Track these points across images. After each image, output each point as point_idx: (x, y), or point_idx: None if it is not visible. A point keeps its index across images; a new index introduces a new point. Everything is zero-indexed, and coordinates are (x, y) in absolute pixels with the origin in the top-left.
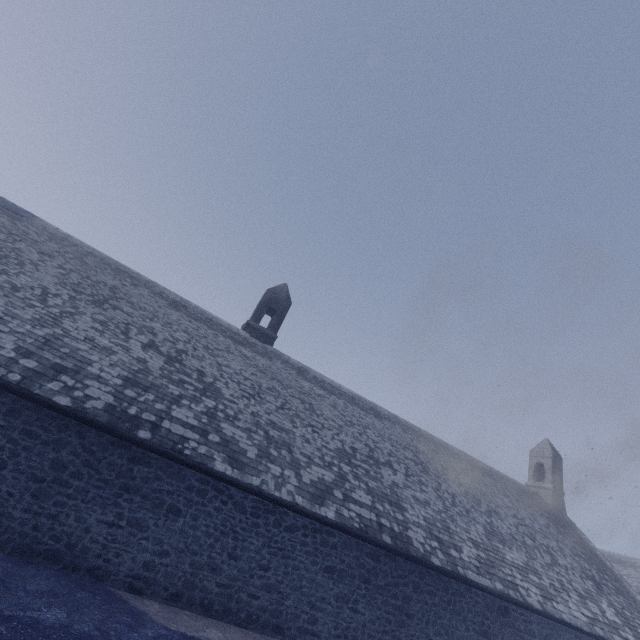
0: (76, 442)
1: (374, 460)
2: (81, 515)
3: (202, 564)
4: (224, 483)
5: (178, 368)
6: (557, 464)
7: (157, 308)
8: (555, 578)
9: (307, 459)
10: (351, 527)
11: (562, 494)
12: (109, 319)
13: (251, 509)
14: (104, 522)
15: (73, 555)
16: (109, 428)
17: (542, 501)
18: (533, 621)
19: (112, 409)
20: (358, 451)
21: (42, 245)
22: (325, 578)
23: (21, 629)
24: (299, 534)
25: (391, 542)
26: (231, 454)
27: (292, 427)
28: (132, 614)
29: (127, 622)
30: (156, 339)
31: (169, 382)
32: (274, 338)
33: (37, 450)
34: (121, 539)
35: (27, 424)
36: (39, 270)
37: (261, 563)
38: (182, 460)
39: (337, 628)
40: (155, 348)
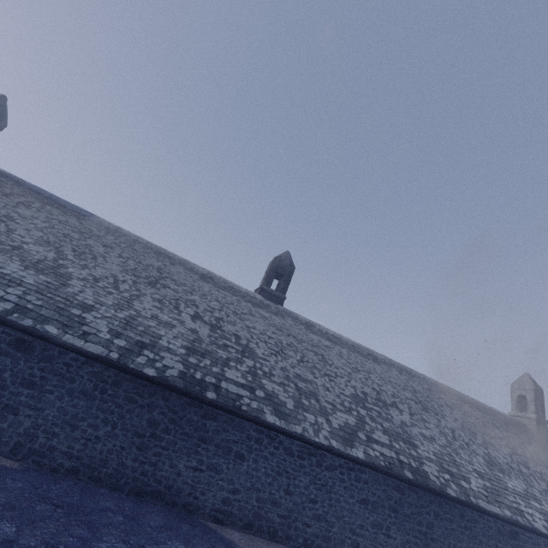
0: (163, 404)
1: (382, 402)
2: (173, 462)
3: (265, 499)
4: (274, 432)
5: (220, 334)
6: (539, 396)
7: (192, 282)
8: None
9: (331, 406)
10: (378, 465)
11: (545, 423)
12: (163, 297)
13: (297, 453)
14: (190, 467)
15: (171, 494)
16: (186, 392)
17: (527, 430)
18: (540, 543)
19: (184, 375)
20: (368, 395)
21: (103, 239)
22: (361, 509)
23: None
24: (337, 472)
25: (412, 477)
26: (275, 407)
27: (313, 378)
28: (224, 543)
29: None
30: (199, 310)
31: (217, 347)
32: (283, 299)
33: (136, 412)
34: (204, 480)
35: (127, 392)
36: (107, 261)
37: (310, 497)
38: (242, 415)
39: None
40: (200, 318)
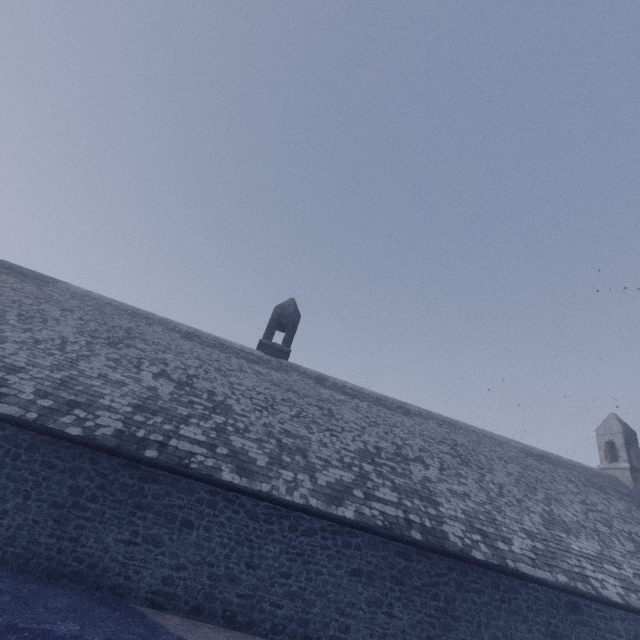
0: (90, 468)
1: (402, 457)
2: (100, 536)
3: (220, 575)
4: (234, 492)
5: (188, 391)
6: (630, 439)
7: (170, 341)
8: None
9: (323, 462)
10: (373, 525)
11: None
12: (122, 356)
13: (264, 516)
14: (121, 541)
15: (95, 575)
16: (117, 451)
17: (620, 484)
18: (615, 617)
19: (121, 434)
20: (383, 450)
21: (64, 303)
22: (352, 582)
23: (31, 639)
24: (318, 537)
25: (421, 538)
26: (240, 464)
27: (308, 433)
28: (149, 627)
29: (141, 633)
30: (167, 368)
31: (178, 404)
32: (288, 352)
33: (56, 479)
34: (139, 556)
35: (46, 456)
36: (60, 324)
37: (281, 570)
38: (188, 474)
39: (373, 635)
40: (166, 376)
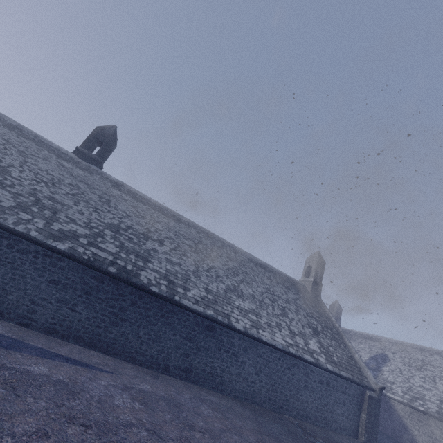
0: None
1: (146, 236)
2: None
3: None
4: None
5: None
6: (321, 266)
7: None
8: (275, 321)
9: (69, 220)
10: (78, 257)
11: (320, 285)
12: None
13: None
14: None
15: None
16: None
17: (304, 288)
18: (236, 337)
19: None
20: (133, 229)
21: None
22: (49, 287)
23: None
24: (30, 256)
25: (115, 272)
26: None
27: (73, 204)
28: None
29: None
30: None
31: None
32: (98, 161)
33: None
34: None
35: None
36: None
37: None
38: None
39: (54, 319)
40: None
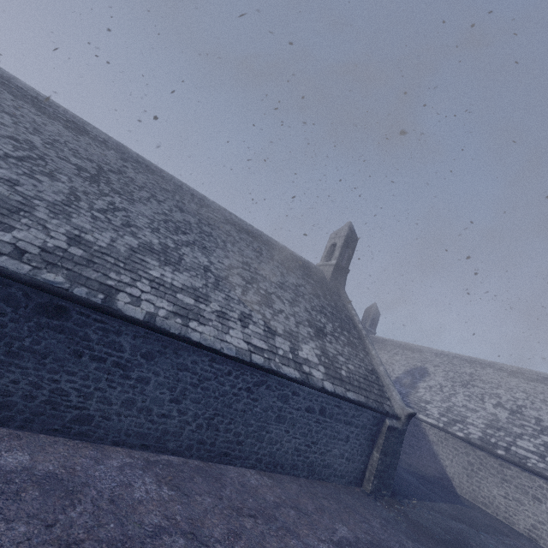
0: None
1: None
2: None
3: None
4: None
5: None
6: (350, 244)
7: None
8: (240, 311)
9: None
10: None
11: (346, 272)
12: None
13: None
14: None
15: None
16: None
17: (320, 274)
18: (125, 333)
19: None
20: None
21: None
22: None
23: None
24: None
25: None
26: None
27: None
28: None
29: None
30: None
31: None
32: None
33: None
34: None
35: None
36: None
37: None
38: None
39: None
40: None
